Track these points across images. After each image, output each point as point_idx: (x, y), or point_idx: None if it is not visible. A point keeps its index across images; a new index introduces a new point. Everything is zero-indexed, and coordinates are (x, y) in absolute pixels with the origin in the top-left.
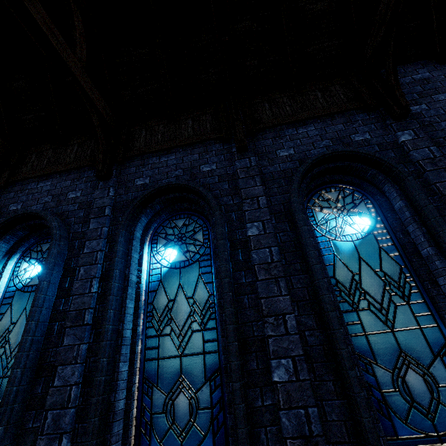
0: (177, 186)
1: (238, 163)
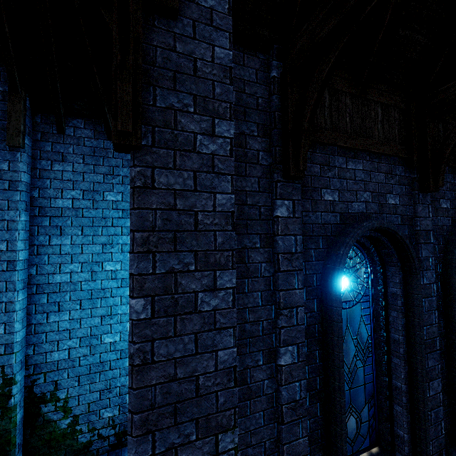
0: None
1: None
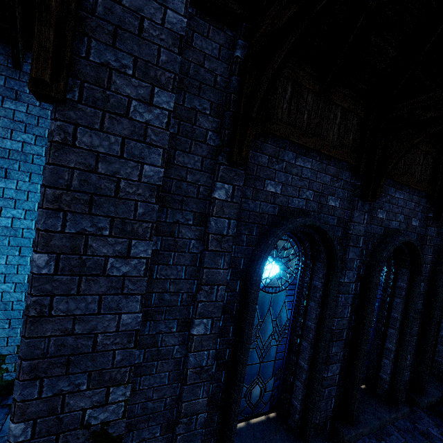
0: (410, 243)
1: (430, 230)
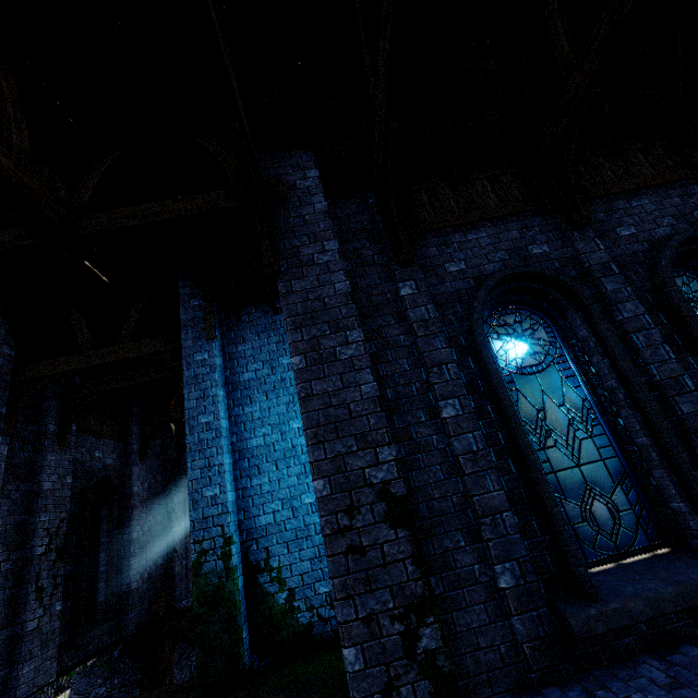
0: None
1: None
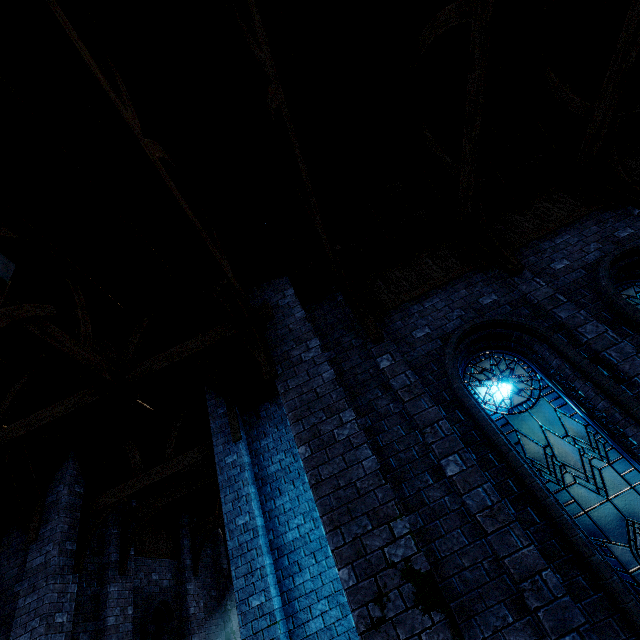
0: (632, 250)
1: None
